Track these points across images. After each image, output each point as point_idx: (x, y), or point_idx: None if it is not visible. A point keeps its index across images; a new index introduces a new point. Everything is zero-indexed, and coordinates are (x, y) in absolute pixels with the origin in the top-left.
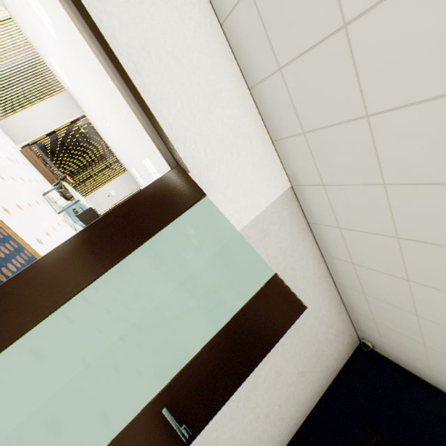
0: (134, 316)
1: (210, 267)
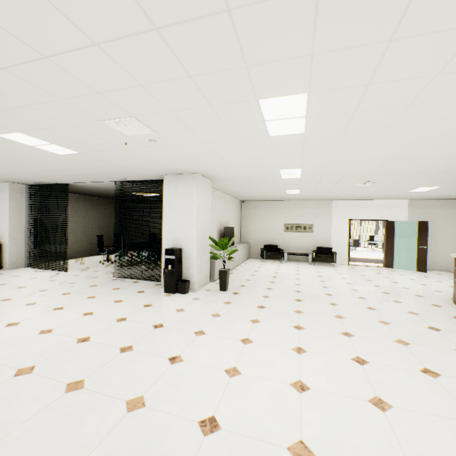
0: (405, 244)
1: (409, 227)
